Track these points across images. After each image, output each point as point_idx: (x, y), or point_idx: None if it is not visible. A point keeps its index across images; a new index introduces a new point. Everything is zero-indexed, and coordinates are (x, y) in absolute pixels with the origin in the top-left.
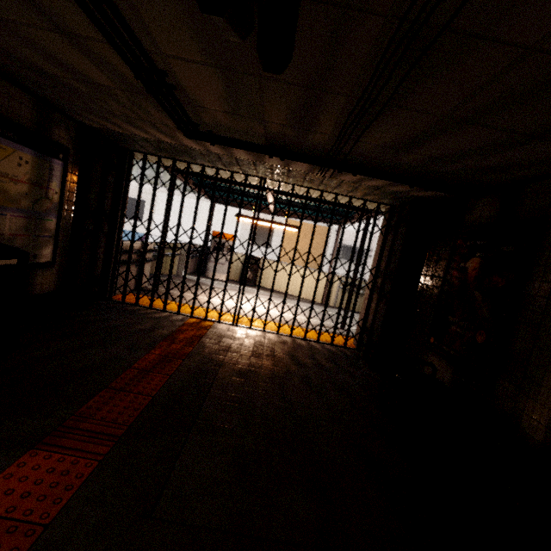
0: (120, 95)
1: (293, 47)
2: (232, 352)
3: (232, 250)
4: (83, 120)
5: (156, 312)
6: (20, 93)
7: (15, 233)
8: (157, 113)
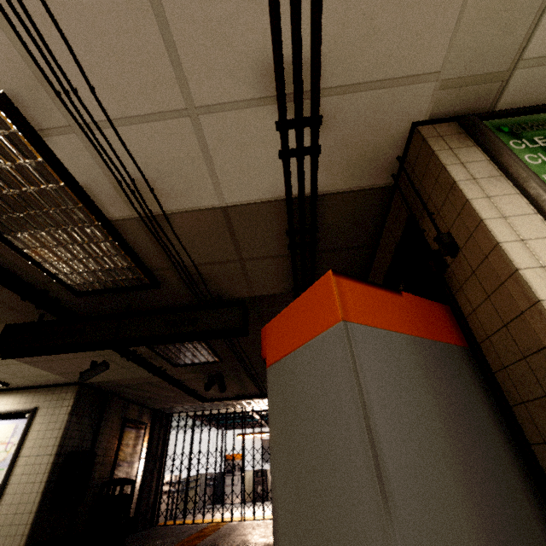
0: (176, 396)
1: (226, 387)
2: (239, 530)
3: (232, 459)
4: (154, 407)
5: (188, 525)
6: (135, 406)
7: (123, 476)
8: (189, 398)
